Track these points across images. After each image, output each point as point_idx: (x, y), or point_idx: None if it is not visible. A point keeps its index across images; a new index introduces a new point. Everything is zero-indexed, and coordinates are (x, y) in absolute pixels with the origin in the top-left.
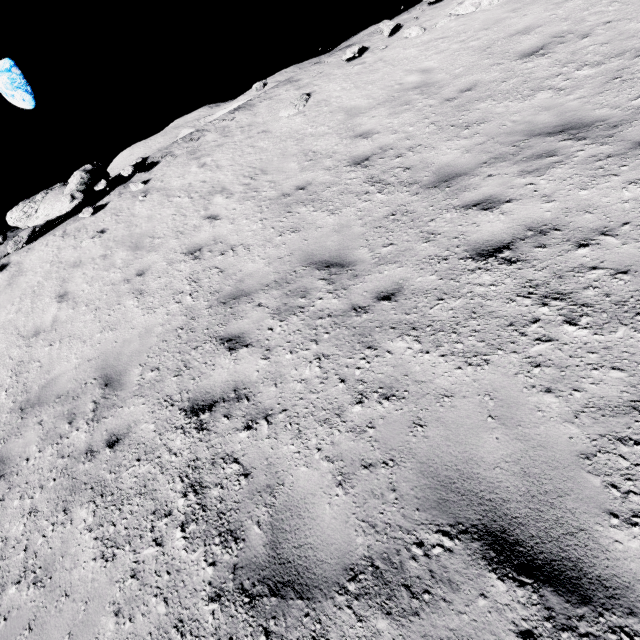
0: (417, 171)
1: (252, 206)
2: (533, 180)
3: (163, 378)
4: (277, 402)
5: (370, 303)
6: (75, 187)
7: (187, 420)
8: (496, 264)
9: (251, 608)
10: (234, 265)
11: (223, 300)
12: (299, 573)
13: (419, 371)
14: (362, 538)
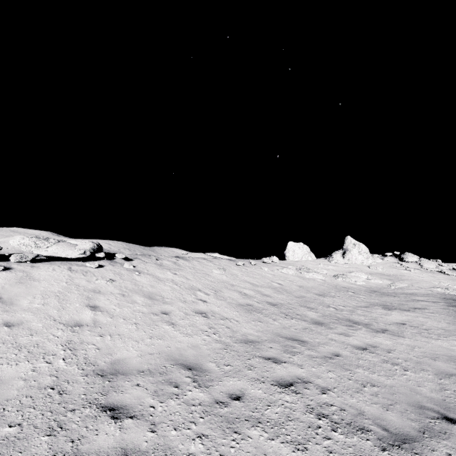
0: (303, 317)
1: (226, 303)
2: (355, 332)
3: (240, 370)
4: (328, 384)
5: (331, 356)
6: (89, 248)
7: (283, 389)
8: (368, 352)
9: (402, 448)
10: (234, 327)
11: (242, 341)
12: (405, 435)
13: (376, 379)
14: (413, 423)
